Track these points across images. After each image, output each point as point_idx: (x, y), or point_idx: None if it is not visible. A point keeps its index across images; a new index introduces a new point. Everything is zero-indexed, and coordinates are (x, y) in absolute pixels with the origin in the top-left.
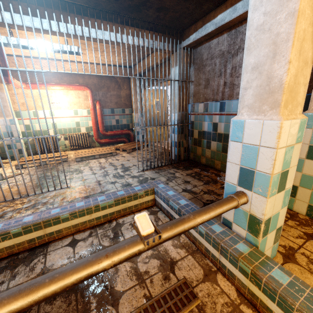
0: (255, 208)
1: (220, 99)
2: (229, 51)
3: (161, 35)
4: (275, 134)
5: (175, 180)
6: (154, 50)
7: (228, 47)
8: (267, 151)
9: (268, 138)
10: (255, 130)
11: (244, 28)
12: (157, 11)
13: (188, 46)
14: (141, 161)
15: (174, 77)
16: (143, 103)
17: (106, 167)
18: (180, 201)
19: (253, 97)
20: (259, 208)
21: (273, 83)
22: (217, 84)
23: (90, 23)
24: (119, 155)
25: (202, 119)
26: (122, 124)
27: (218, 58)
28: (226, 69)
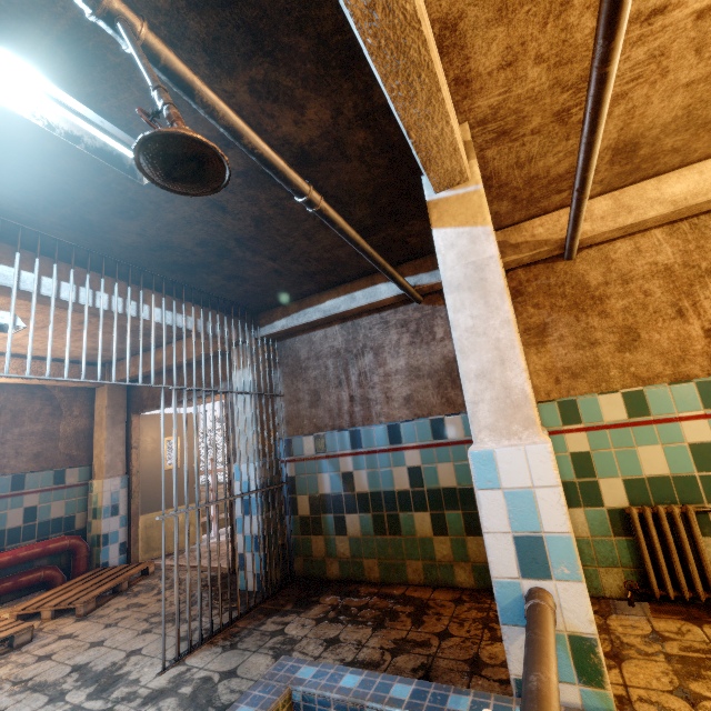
0: (572, 615)
1: (349, 424)
2: (349, 349)
3: (219, 314)
4: (549, 463)
5: (299, 648)
6: (211, 337)
7: (345, 344)
8: (549, 493)
9: (542, 471)
10: (517, 463)
11: (366, 322)
12: (226, 278)
13: (270, 336)
14: (150, 630)
15: (249, 386)
16: (132, 450)
17: (2, 708)
18: (394, 691)
19: (491, 414)
20: (579, 611)
21: (515, 395)
22: (336, 399)
23: (73, 273)
24: (43, 639)
25: (316, 469)
26: (46, 522)
27: (331, 358)
28: (348, 375)
